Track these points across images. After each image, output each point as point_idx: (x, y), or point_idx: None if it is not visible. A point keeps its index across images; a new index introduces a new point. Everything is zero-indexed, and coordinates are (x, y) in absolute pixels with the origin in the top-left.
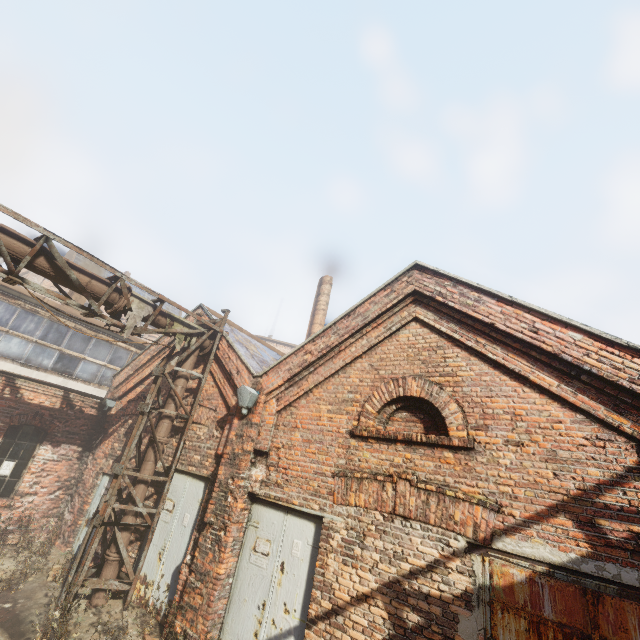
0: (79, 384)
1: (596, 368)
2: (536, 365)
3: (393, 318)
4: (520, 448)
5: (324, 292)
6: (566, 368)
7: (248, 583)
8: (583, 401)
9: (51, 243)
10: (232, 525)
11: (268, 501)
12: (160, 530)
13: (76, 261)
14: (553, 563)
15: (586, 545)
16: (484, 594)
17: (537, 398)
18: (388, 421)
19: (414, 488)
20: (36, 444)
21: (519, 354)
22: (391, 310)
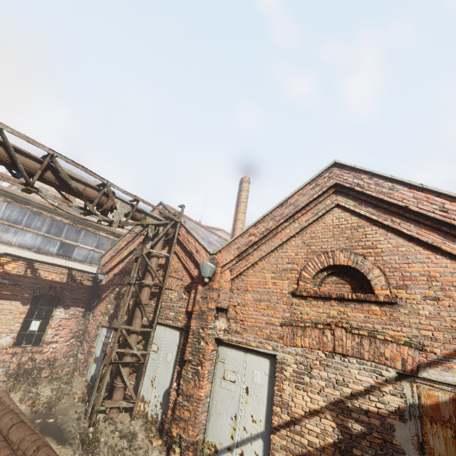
0: (76, 264)
1: None
2: (446, 237)
3: (319, 206)
4: (437, 302)
5: (244, 189)
6: None
7: (221, 401)
8: None
9: (55, 160)
10: (206, 362)
11: (230, 344)
12: (150, 365)
13: None
14: None
15: None
16: (414, 410)
17: (448, 263)
18: (321, 284)
19: (349, 333)
20: (53, 308)
21: (431, 229)
22: (317, 199)
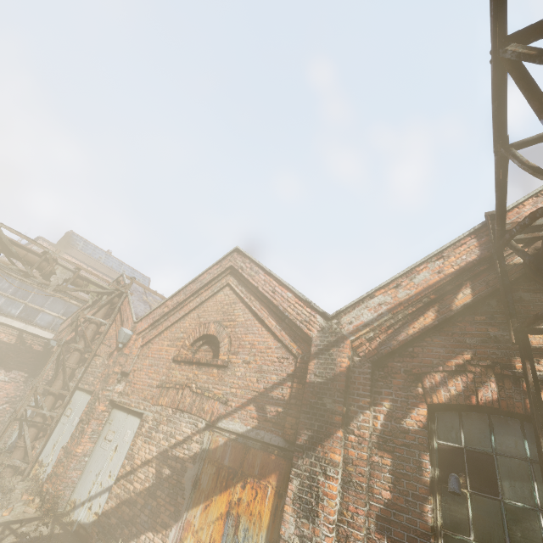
0: (36, 329)
1: (290, 314)
2: (270, 313)
3: (217, 284)
4: (248, 365)
5: None
6: (281, 315)
7: (96, 460)
8: (282, 335)
9: None
10: (92, 420)
11: (121, 406)
12: (59, 429)
13: (69, 241)
14: (239, 433)
15: (256, 421)
16: (204, 454)
17: (266, 334)
18: (197, 351)
19: (192, 392)
20: None
21: (266, 307)
22: (217, 278)
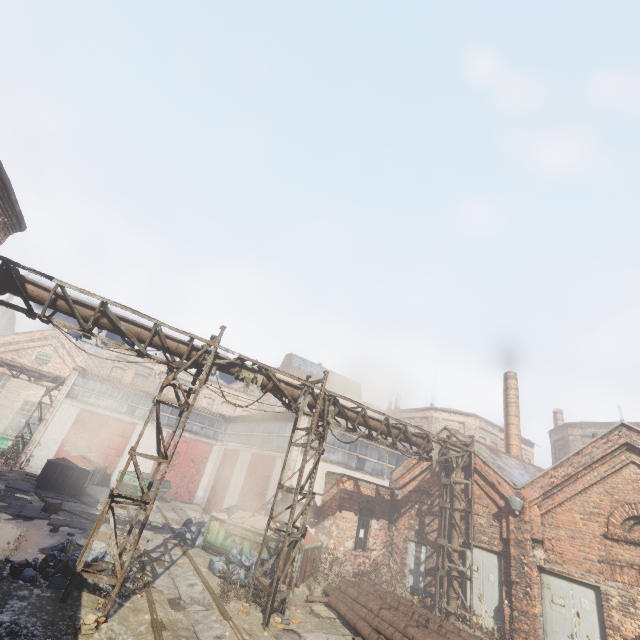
0: (369, 476)
1: None
2: None
3: (614, 459)
4: None
5: (511, 386)
6: None
7: (555, 621)
8: None
9: (406, 427)
10: (534, 585)
11: (552, 572)
12: (473, 582)
13: (293, 364)
14: None
15: None
16: None
17: None
18: (630, 530)
19: None
20: (369, 519)
21: None
22: (611, 454)
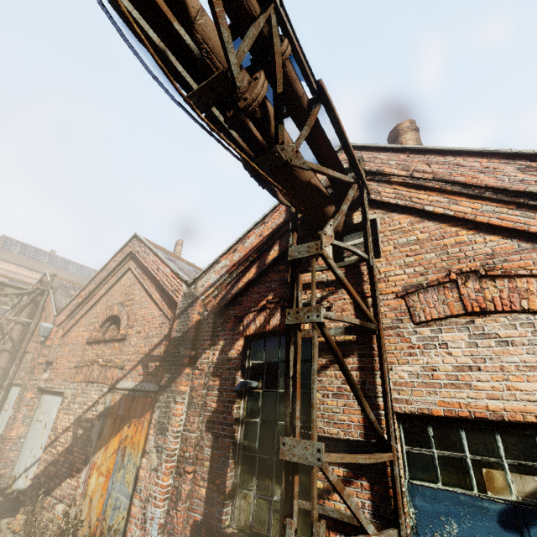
0: None
1: (166, 286)
2: (157, 288)
3: (121, 269)
4: (139, 334)
5: (177, 251)
6: (163, 288)
7: (30, 439)
8: (163, 305)
9: None
10: (22, 407)
11: (49, 391)
12: None
13: (3, 246)
14: (130, 388)
15: (142, 376)
16: (107, 411)
17: (153, 306)
18: (107, 332)
19: (99, 366)
20: None
21: (154, 283)
22: (121, 264)
